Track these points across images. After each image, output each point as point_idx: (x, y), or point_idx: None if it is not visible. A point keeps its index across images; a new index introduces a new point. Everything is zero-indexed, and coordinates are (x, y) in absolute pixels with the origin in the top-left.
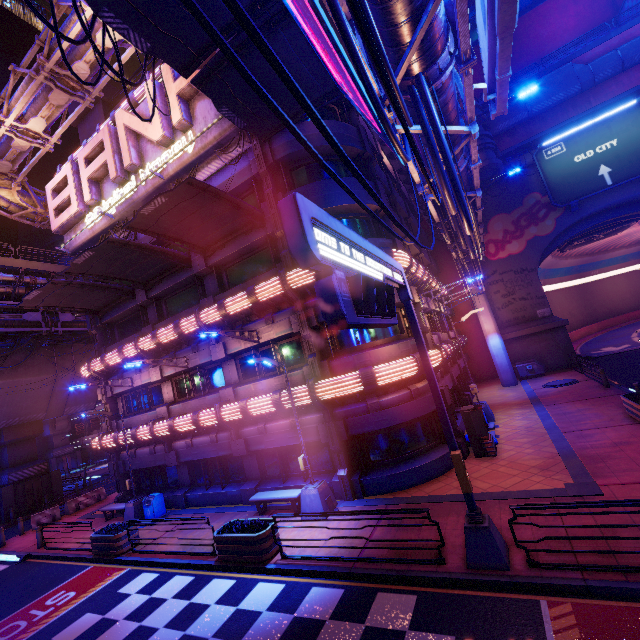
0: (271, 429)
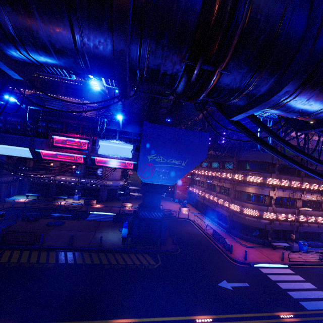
0: None
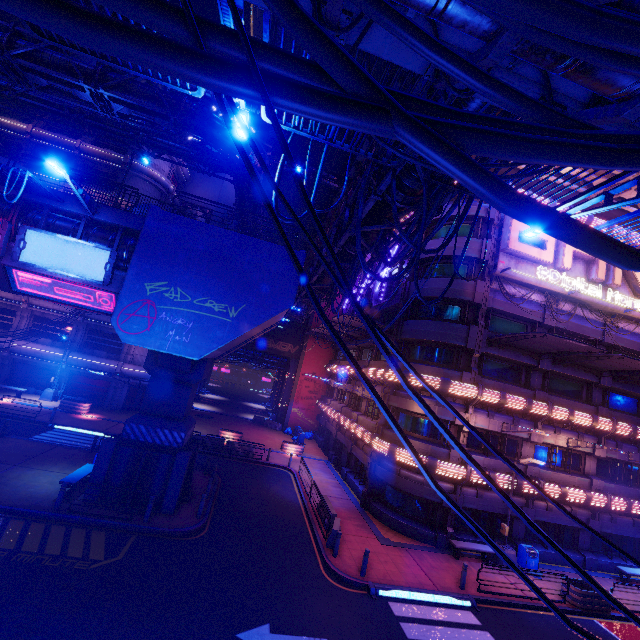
0: (619, 521)
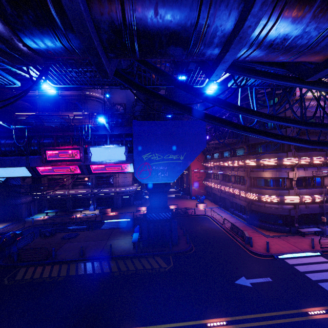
0: None
